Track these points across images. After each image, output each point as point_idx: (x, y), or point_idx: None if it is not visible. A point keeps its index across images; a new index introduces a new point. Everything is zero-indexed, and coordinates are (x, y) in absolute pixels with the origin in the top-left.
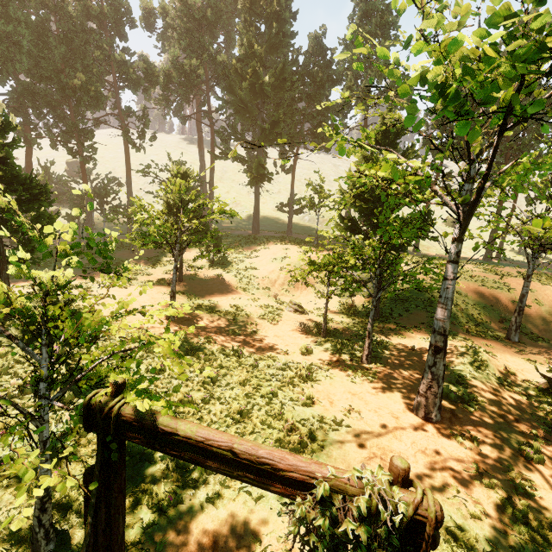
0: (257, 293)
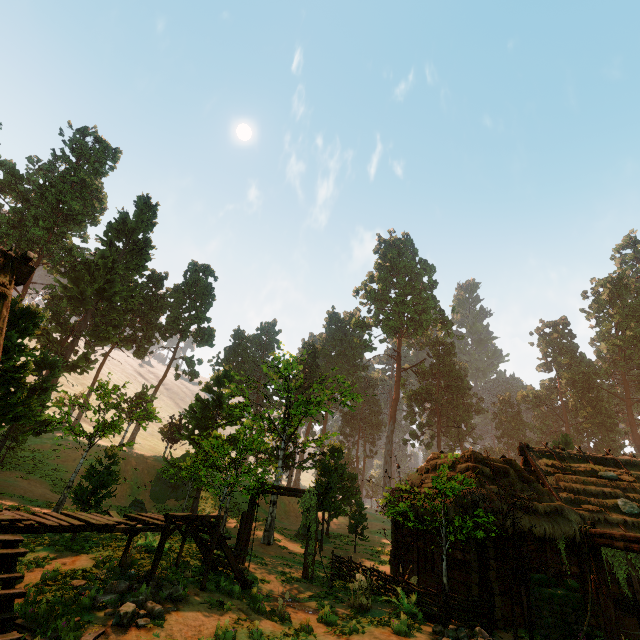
0: None
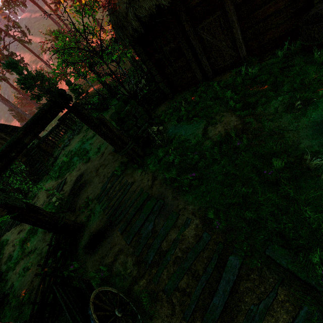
0: None
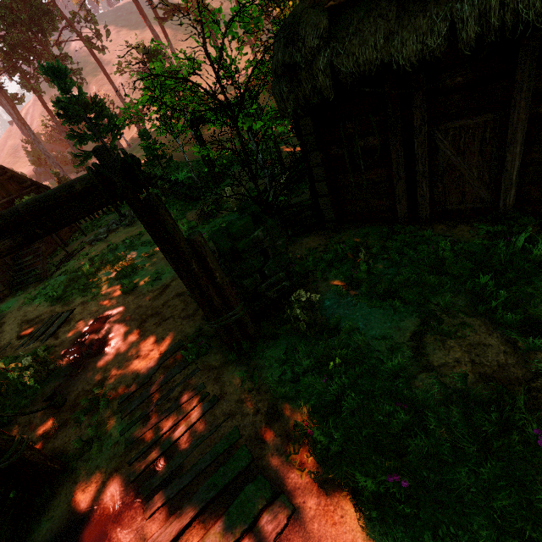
0: None
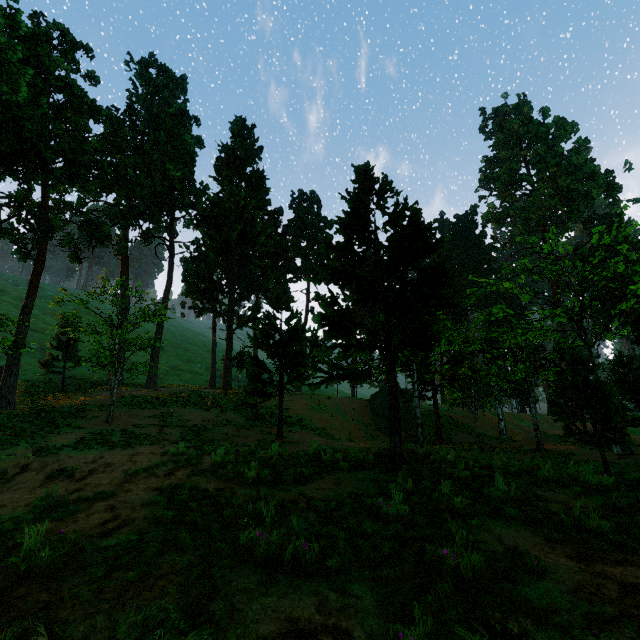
0: None
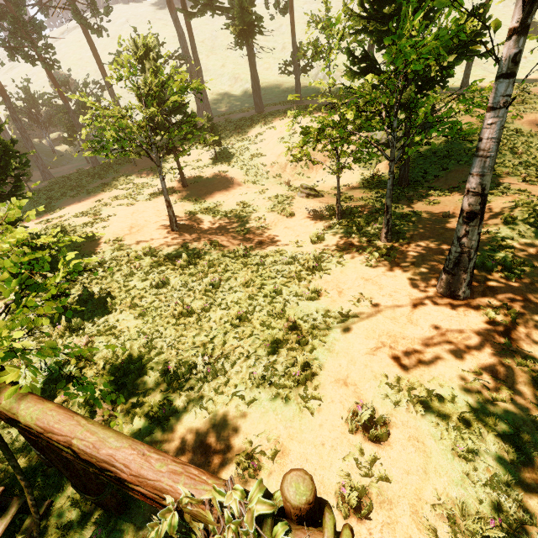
0: (267, 183)
